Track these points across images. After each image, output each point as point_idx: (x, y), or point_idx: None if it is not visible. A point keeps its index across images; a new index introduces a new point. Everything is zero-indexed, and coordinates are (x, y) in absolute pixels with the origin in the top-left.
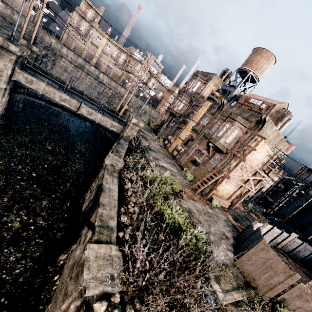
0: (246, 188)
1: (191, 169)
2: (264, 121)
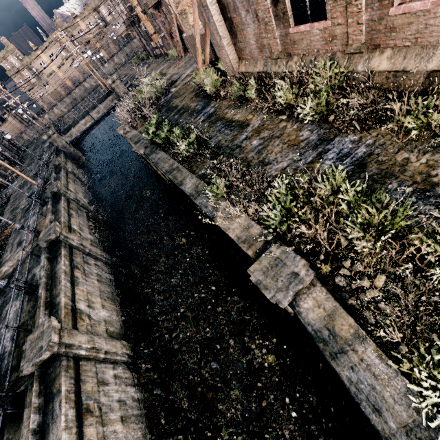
0: None
1: None
2: None
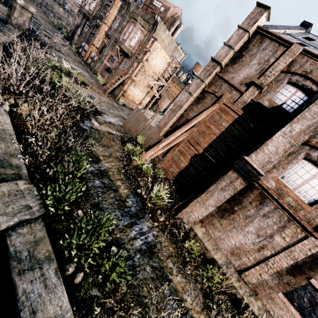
0: (164, 105)
1: (105, 77)
2: (157, 22)
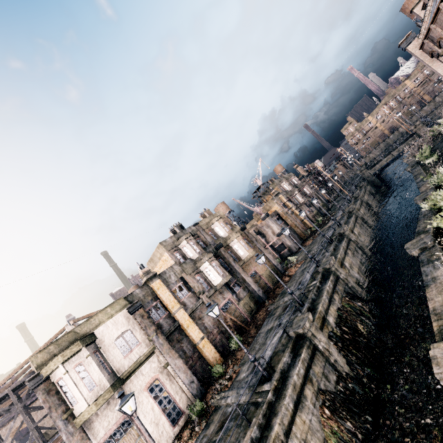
0: None
1: None
2: None
